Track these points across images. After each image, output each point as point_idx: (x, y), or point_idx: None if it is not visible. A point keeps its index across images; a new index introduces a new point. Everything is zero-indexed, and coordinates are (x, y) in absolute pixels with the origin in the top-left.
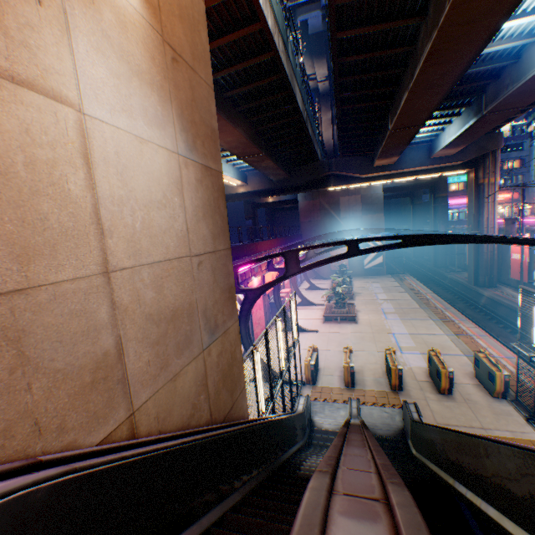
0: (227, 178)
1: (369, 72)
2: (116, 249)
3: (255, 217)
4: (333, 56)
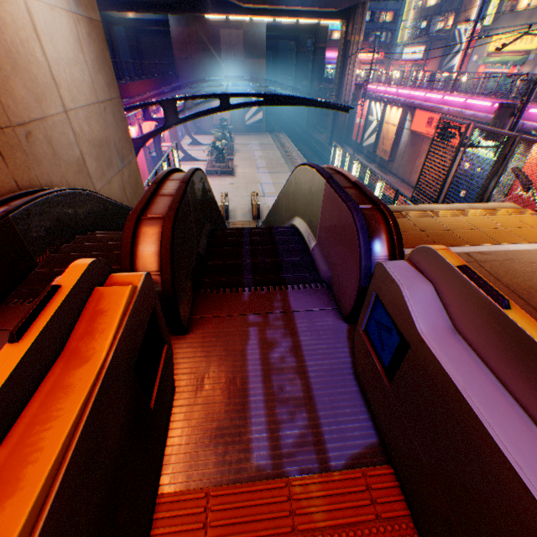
0: None
1: None
2: (66, 97)
3: (113, 41)
4: None
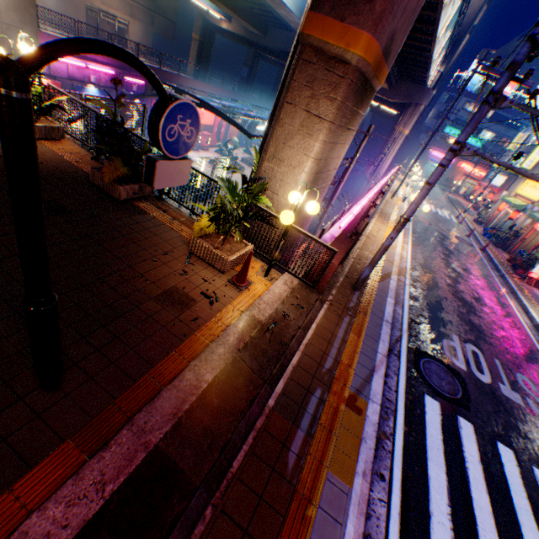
0: (203, 5)
1: None
2: None
3: (253, 68)
4: None
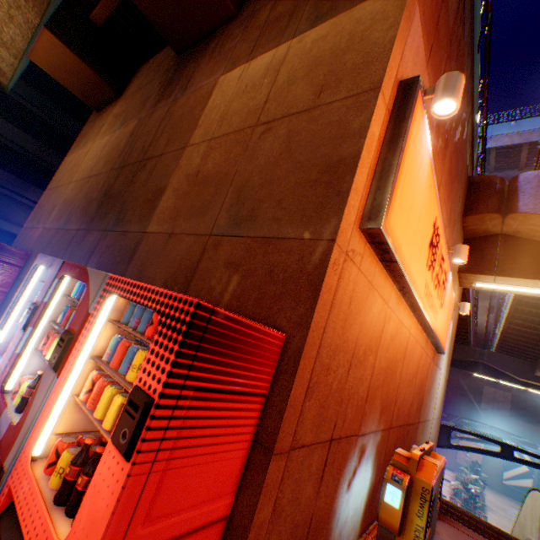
0: None
1: None
2: (434, 411)
3: None
4: (511, 303)
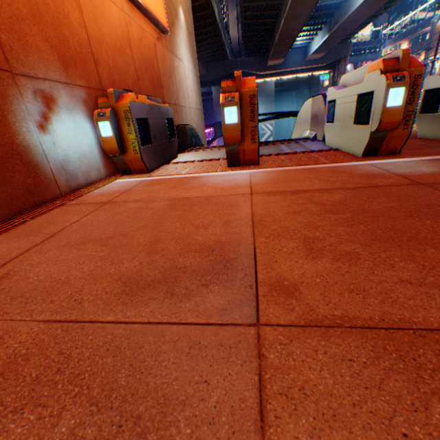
0: None
1: (262, 1)
2: (190, 102)
3: None
4: None
